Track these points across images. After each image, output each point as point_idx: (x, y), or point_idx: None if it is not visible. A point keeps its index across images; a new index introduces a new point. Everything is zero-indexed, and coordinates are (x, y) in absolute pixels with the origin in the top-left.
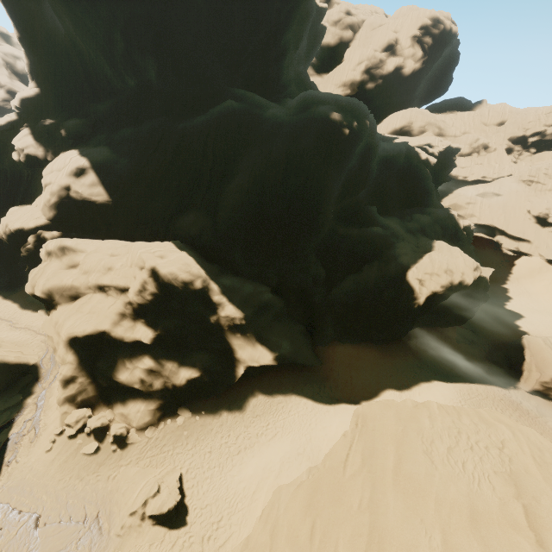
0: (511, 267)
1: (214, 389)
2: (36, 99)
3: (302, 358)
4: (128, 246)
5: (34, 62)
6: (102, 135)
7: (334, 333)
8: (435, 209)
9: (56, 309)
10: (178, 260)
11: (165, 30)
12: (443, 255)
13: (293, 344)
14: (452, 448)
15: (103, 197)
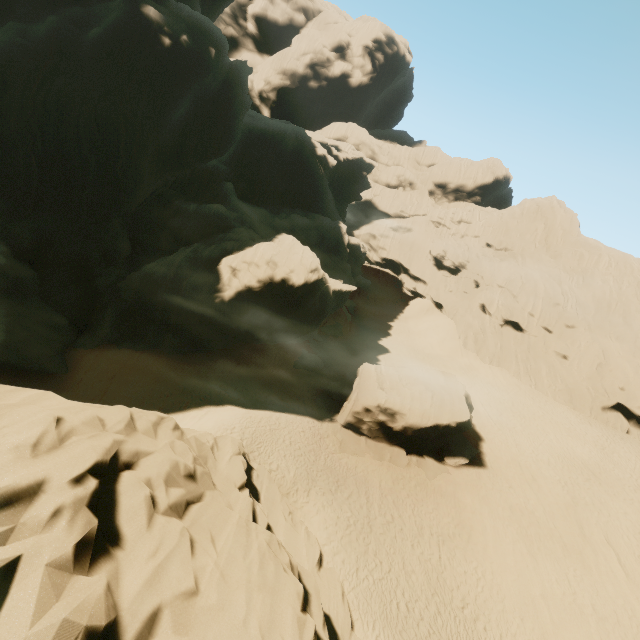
0: (405, 307)
1: None
2: None
3: (16, 356)
4: None
5: None
6: None
7: (111, 332)
8: (323, 216)
9: None
10: None
11: None
12: (278, 247)
13: (8, 334)
14: None
15: None
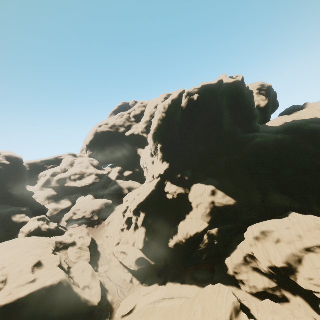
0: None
1: None
2: (169, 168)
3: None
4: (281, 221)
5: (165, 154)
6: (201, 174)
7: None
8: None
9: (297, 271)
10: None
11: (221, 123)
12: None
13: None
14: None
15: (232, 201)
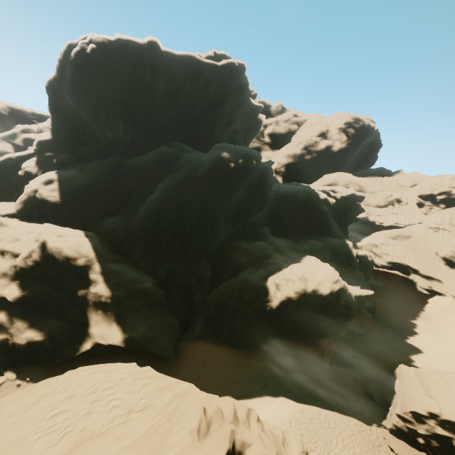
0: (424, 305)
1: (53, 358)
2: (48, 142)
3: (155, 346)
4: None
5: (55, 123)
6: (79, 164)
7: (201, 330)
8: (332, 237)
9: None
10: (73, 240)
11: (130, 106)
12: (306, 266)
13: (152, 331)
14: (75, 396)
15: (56, 198)
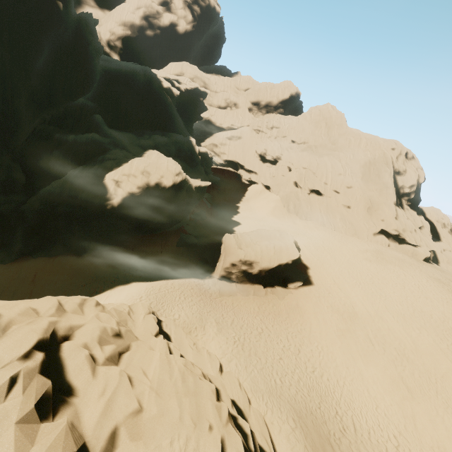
0: (245, 192)
1: None
2: None
3: None
4: None
5: None
6: None
7: (24, 247)
8: (177, 134)
9: None
10: None
11: None
12: (148, 160)
13: None
14: None
15: None
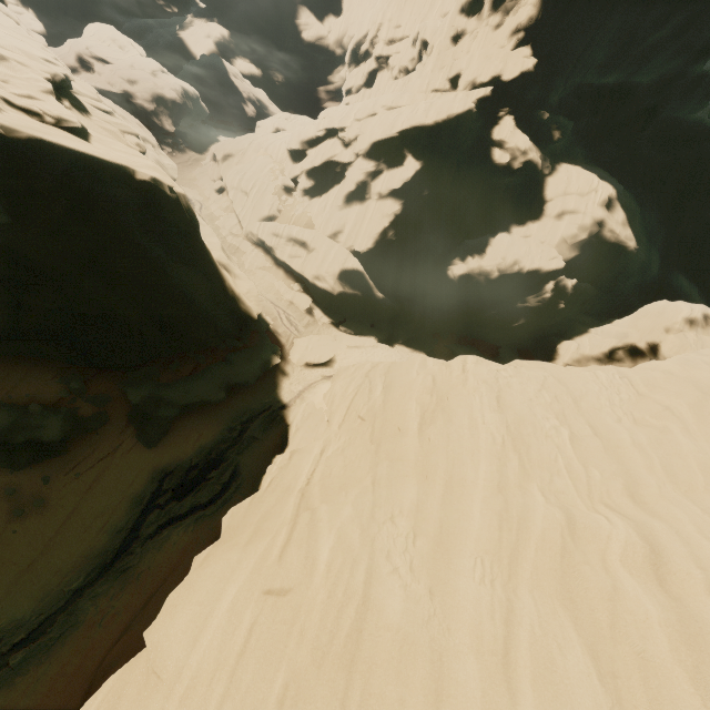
0: None
1: None
2: (532, 76)
3: None
4: None
5: (546, 18)
6: (582, 148)
7: None
8: None
9: None
10: None
11: None
12: None
13: None
14: None
15: (633, 242)
